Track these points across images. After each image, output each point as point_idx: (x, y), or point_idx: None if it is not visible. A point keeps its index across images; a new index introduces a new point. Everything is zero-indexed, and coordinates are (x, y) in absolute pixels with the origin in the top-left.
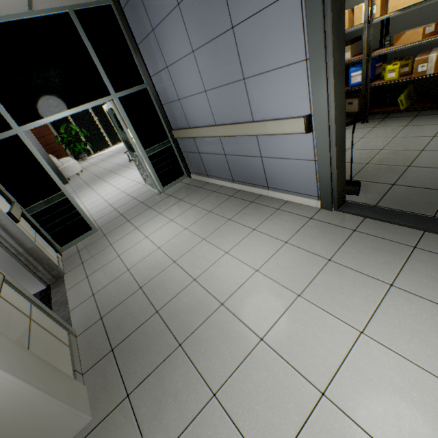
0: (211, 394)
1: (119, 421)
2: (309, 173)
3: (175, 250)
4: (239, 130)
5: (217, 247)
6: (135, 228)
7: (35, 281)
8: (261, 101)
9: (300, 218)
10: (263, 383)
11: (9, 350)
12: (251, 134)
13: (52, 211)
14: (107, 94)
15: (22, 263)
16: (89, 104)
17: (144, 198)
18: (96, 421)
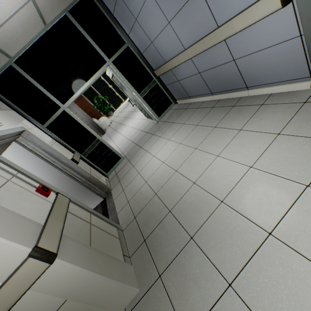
0: (227, 284)
1: (157, 295)
2: (294, 54)
3: (175, 162)
4: (206, 43)
5: (208, 153)
6: (146, 151)
7: (97, 196)
8: (222, 0)
9: (290, 106)
10: (281, 280)
11: (75, 249)
12: (219, 41)
13: (95, 152)
14: (104, 62)
15: (86, 187)
16: (95, 74)
17: (148, 129)
18: (142, 292)
